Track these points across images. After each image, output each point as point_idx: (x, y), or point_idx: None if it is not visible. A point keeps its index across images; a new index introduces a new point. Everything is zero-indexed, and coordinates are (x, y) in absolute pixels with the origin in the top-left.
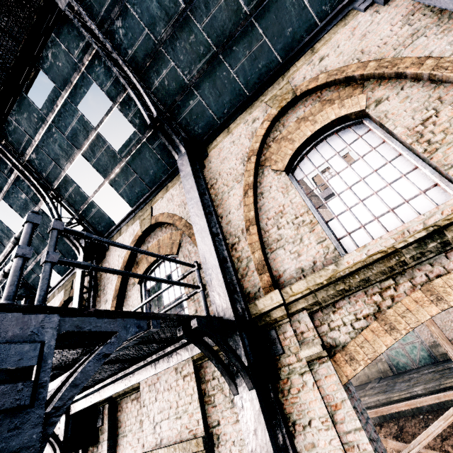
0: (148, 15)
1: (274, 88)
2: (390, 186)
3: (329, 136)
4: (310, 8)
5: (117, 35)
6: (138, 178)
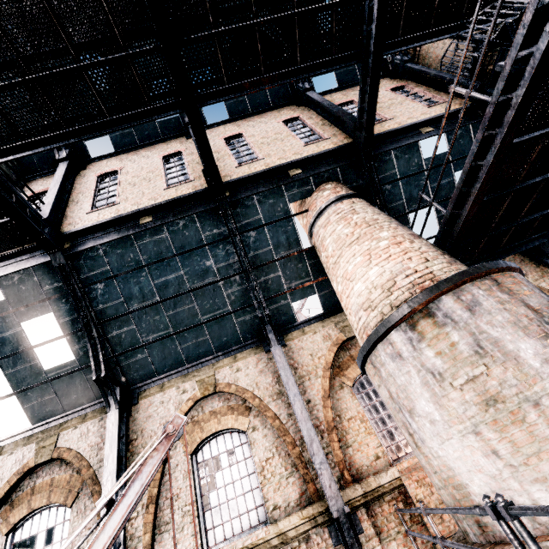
0: (128, 291)
1: (205, 371)
2: (244, 495)
3: (226, 433)
4: (240, 333)
5: (96, 292)
6: (56, 398)
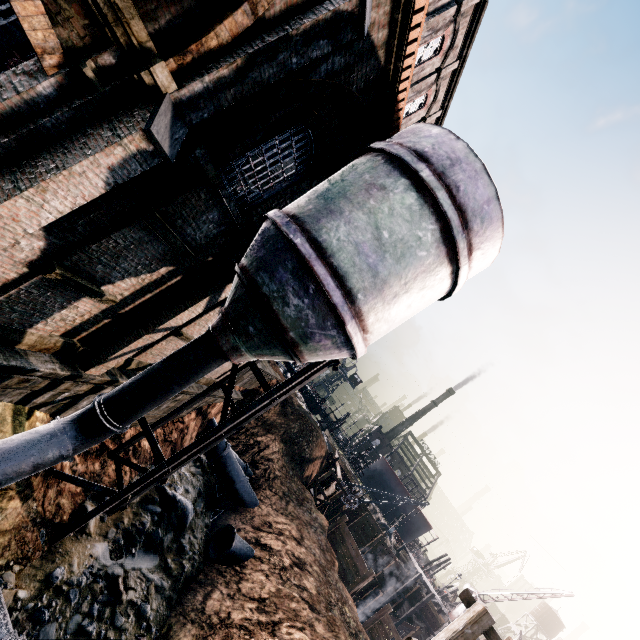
0: None
1: None
2: None
3: None
4: None
5: None
6: None
